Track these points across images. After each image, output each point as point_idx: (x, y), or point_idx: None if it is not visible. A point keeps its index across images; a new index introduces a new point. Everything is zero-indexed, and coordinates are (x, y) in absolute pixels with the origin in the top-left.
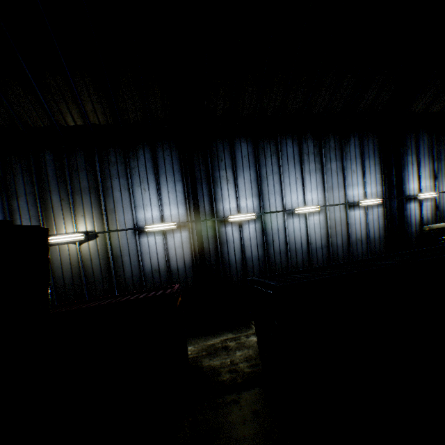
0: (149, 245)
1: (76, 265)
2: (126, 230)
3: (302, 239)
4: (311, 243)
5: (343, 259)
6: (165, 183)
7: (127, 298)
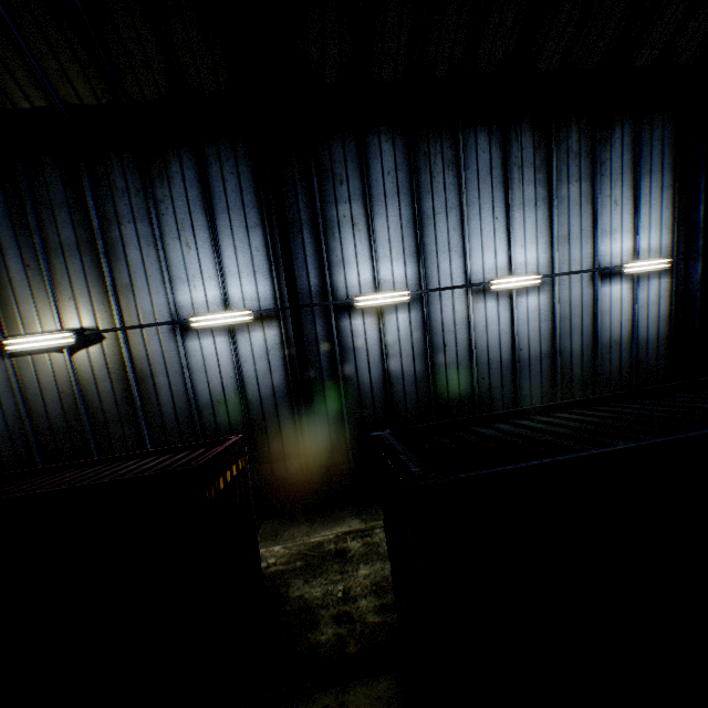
0: (203, 353)
1: (68, 393)
2: (155, 326)
3: (503, 342)
4: (520, 348)
5: (582, 379)
6: (229, 231)
7: (123, 468)
